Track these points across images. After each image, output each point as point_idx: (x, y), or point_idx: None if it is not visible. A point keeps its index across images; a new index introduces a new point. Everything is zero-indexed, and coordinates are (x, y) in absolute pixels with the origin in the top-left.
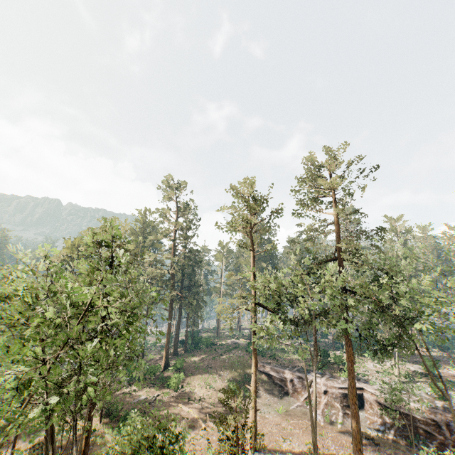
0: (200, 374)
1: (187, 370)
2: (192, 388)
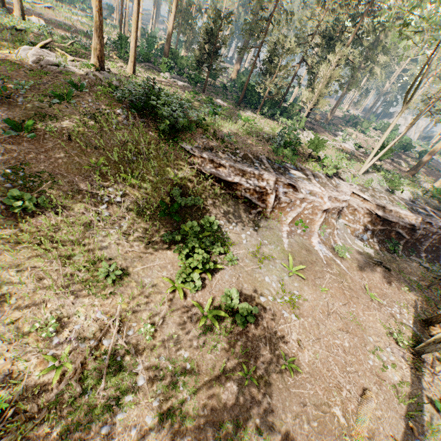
0: (3, 221)
1: None
2: (18, 324)
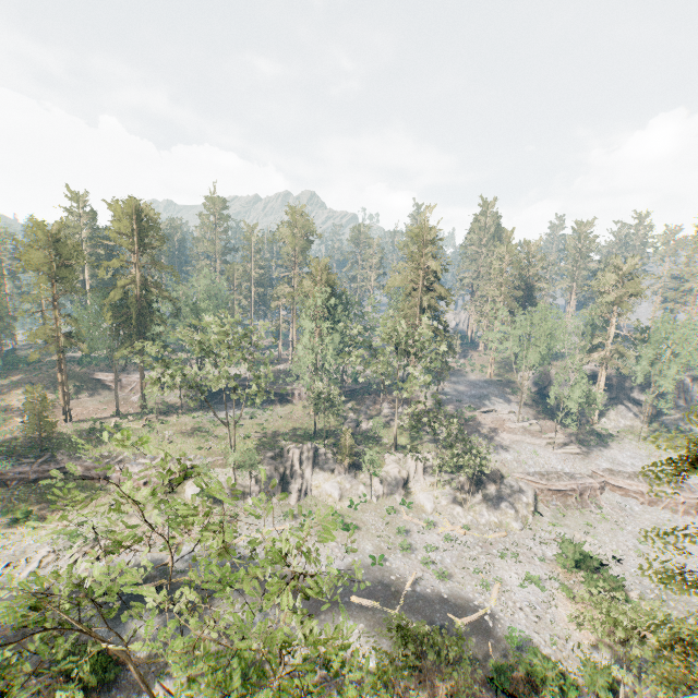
0: (19, 391)
1: (2, 391)
2: (10, 403)
